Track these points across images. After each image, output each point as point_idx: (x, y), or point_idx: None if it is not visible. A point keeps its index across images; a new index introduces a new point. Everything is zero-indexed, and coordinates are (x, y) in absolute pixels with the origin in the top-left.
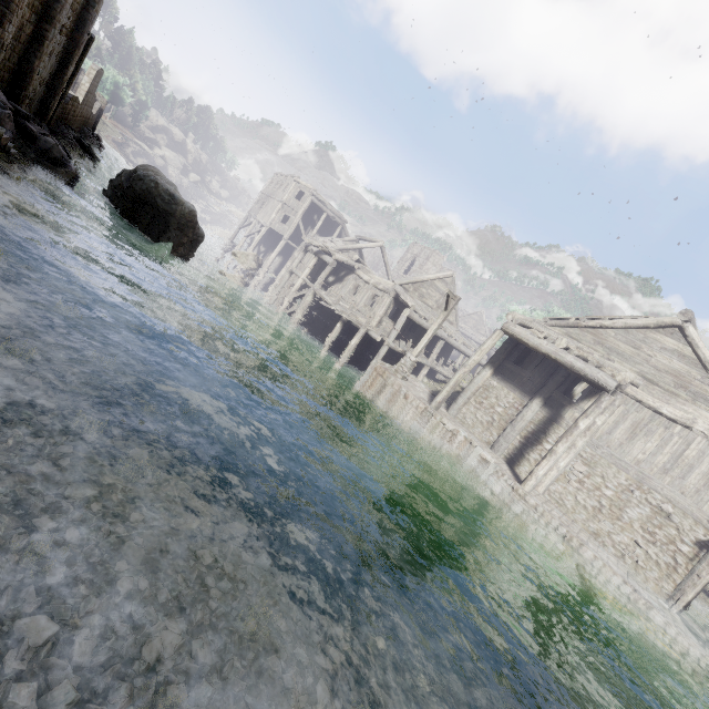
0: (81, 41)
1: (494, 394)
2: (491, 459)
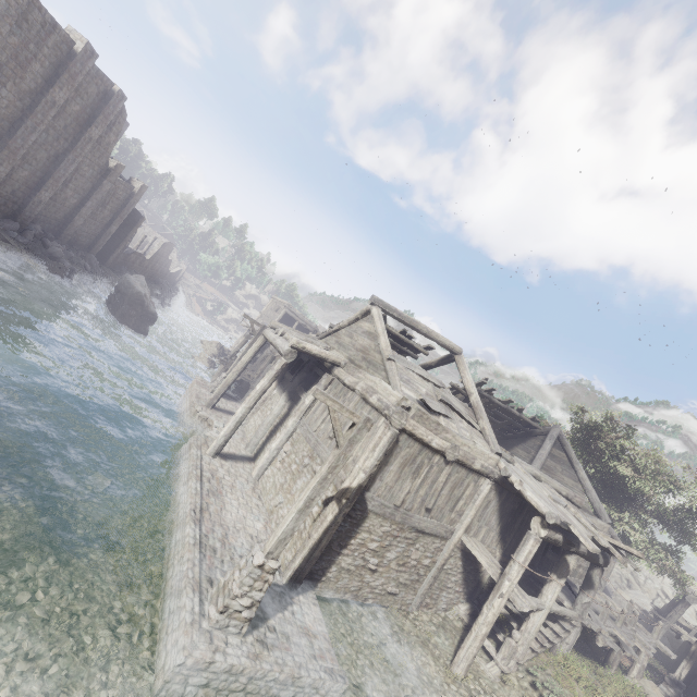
0: (123, 214)
1: (272, 401)
2: (208, 433)
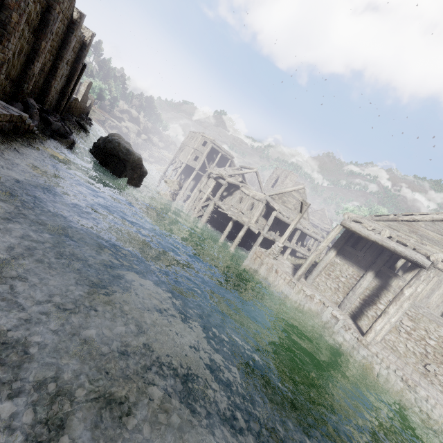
0: (78, 68)
1: (338, 269)
2: (339, 316)
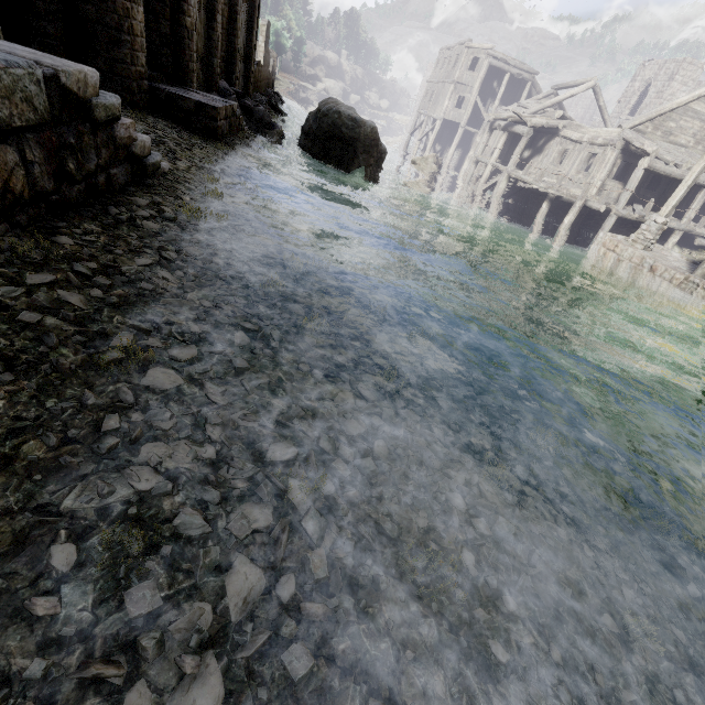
0: None
1: None
2: None
